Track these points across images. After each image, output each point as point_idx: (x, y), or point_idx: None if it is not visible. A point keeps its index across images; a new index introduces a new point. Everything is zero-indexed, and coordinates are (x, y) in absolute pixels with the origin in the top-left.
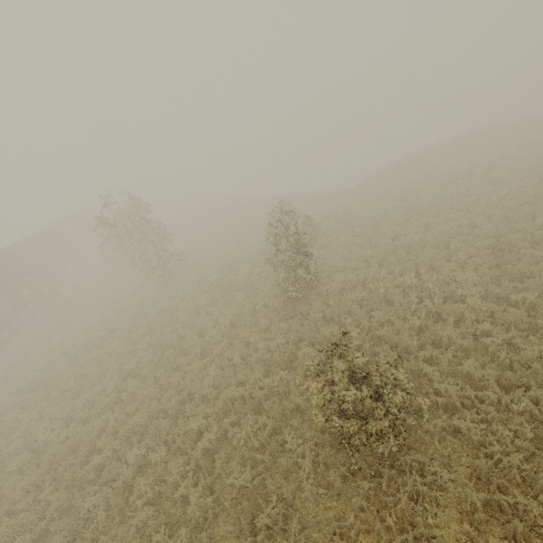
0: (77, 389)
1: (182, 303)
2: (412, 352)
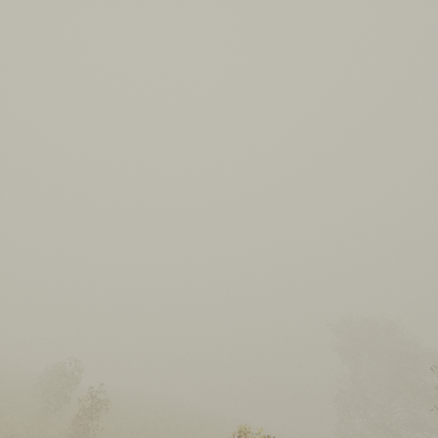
0: None
1: None
2: None
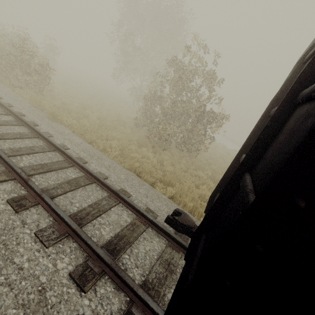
0: None
1: None
2: None
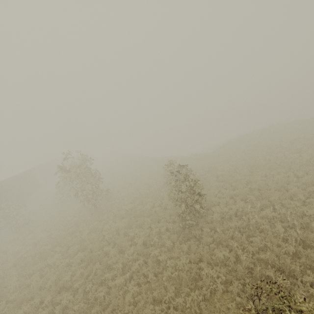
0: (20, 300)
1: (107, 225)
2: (294, 275)
